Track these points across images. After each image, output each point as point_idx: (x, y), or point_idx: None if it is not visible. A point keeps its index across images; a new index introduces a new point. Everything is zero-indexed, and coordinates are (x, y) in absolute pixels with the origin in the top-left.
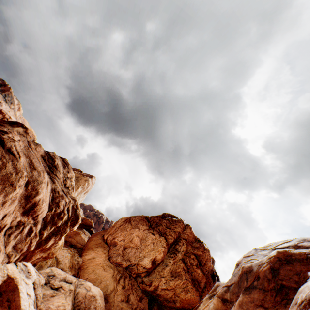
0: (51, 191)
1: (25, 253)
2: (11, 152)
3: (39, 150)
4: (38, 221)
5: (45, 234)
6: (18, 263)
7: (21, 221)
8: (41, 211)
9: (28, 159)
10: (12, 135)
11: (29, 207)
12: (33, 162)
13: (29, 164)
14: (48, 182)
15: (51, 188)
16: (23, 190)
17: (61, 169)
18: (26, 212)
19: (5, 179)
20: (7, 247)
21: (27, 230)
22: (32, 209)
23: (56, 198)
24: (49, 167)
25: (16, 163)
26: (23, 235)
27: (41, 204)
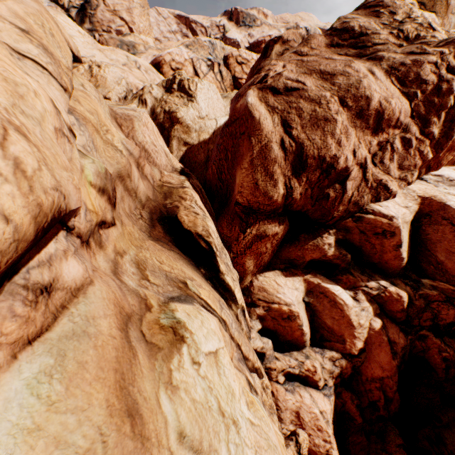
0: (385, 76)
1: (422, 166)
2: (291, 90)
3: (316, 45)
4: (405, 124)
5: (435, 131)
6: (424, 178)
7: (379, 142)
8: (397, 113)
9: (313, 75)
10: (272, 72)
11: (374, 122)
12: (322, 71)
13: (321, 79)
14: (368, 71)
15: (382, 73)
16: (345, 114)
17: (375, 26)
18: (375, 130)
19: (314, 122)
20: (389, 174)
21: (398, 144)
22: (380, 121)
23: (406, 77)
24: (352, 49)
25: (306, 95)
26: (398, 153)
27: (387, 105)
